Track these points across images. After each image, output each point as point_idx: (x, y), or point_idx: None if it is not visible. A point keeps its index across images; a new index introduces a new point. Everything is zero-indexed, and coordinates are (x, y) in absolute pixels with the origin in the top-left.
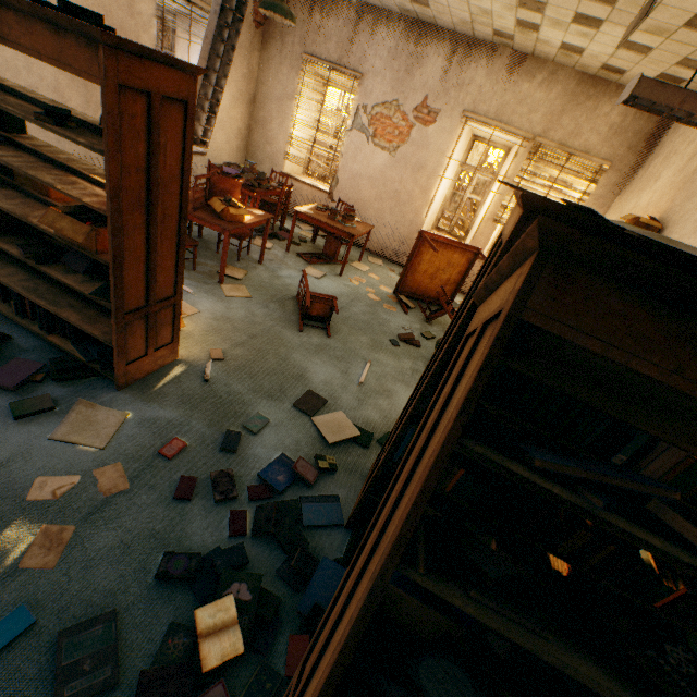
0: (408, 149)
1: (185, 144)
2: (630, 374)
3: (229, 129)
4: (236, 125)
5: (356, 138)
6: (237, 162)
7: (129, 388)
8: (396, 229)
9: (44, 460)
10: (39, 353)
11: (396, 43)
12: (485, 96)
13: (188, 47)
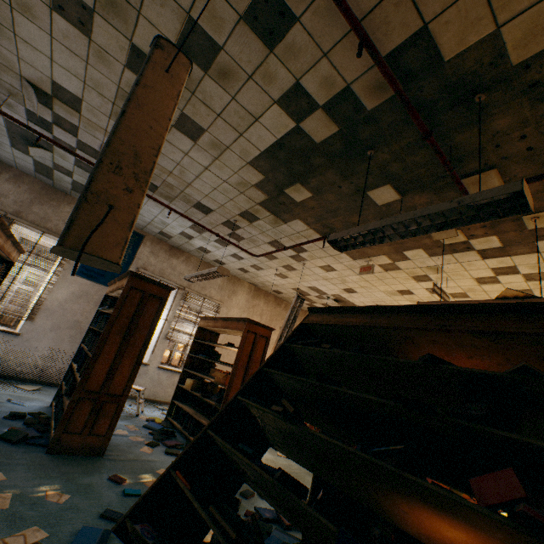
0: None
1: (264, 350)
2: (324, 327)
3: None
4: None
5: None
6: None
7: None
8: None
9: (167, 465)
10: (183, 442)
11: None
12: None
13: None
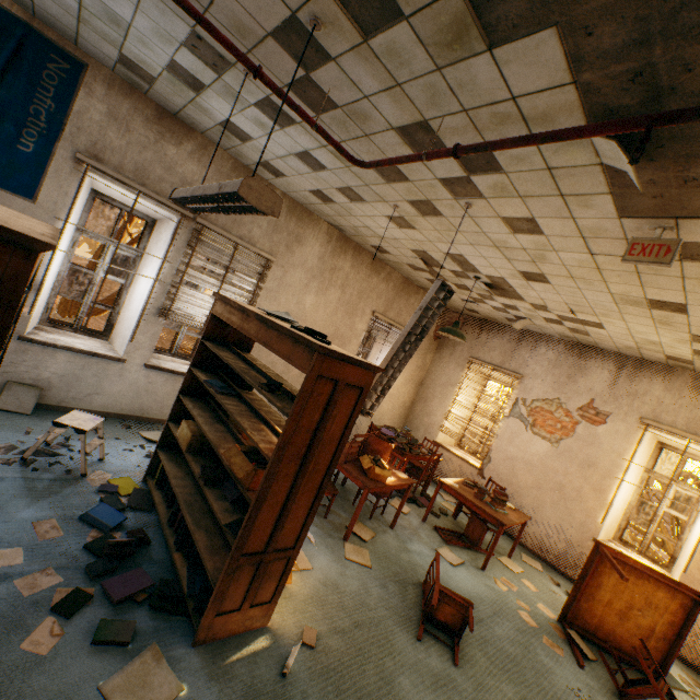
0: (573, 443)
1: (351, 415)
2: None
3: (396, 400)
4: (402, 398)
5: (513, 424)
6: (396, 425)
7: (203, 646)
8: (561, 527)
9: None
10: (159, 567)
11: (557, 356)
12: (666, 407)
13: (381, 347)
